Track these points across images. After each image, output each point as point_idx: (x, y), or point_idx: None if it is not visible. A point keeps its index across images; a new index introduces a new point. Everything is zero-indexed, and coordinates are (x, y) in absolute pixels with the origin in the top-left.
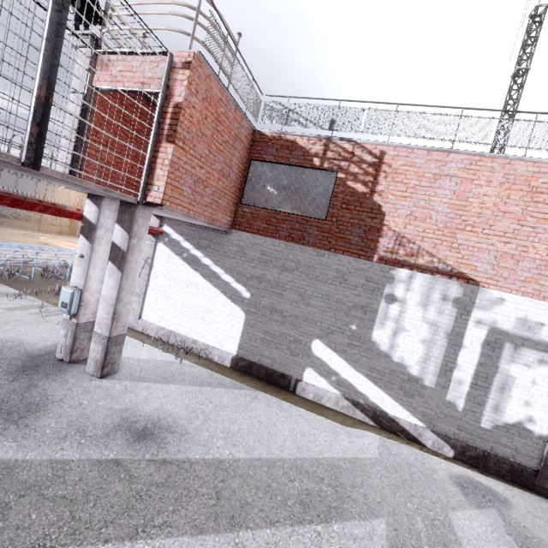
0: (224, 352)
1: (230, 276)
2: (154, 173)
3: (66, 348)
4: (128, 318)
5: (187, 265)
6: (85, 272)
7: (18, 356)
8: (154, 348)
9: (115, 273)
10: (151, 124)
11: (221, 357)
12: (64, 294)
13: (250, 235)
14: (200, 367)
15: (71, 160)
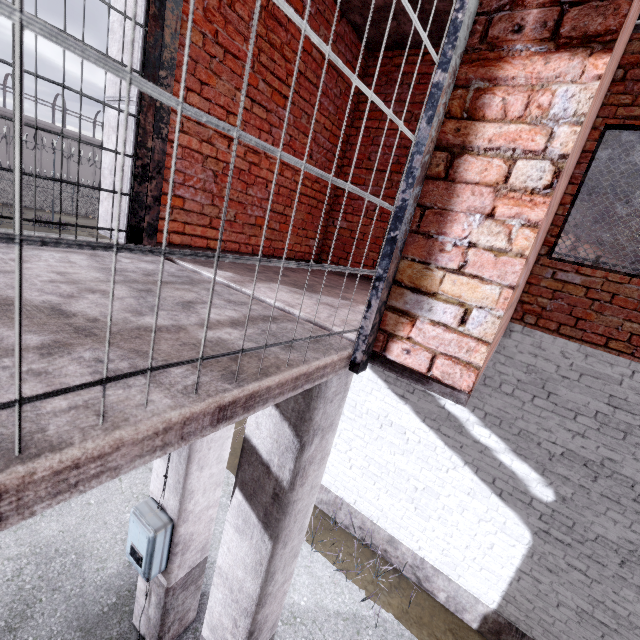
0: (464, 592)
1: (496, 436)
2: (438, 232)
3: (149, 621)
4: (282, 602)
5: (383, 384)
6: (178, 483)
7: (60, 628)
8: (315, 551)
9: (252, 531)
10: (323, 56)
11: (454, 600)
12: (135, 532)
13: (574, 348)
14: (419, 639)
15: (131, 175)
